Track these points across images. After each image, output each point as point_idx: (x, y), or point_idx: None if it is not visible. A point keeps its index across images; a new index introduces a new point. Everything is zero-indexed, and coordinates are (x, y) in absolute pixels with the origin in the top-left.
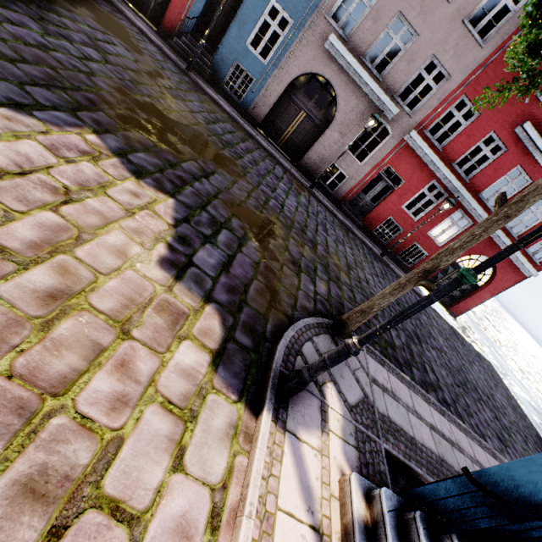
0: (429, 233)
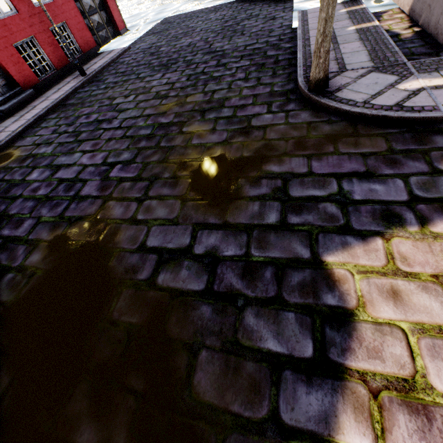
0: (34, 3)
